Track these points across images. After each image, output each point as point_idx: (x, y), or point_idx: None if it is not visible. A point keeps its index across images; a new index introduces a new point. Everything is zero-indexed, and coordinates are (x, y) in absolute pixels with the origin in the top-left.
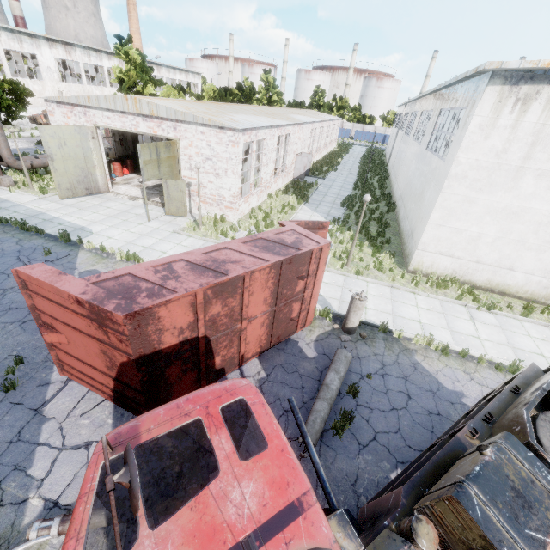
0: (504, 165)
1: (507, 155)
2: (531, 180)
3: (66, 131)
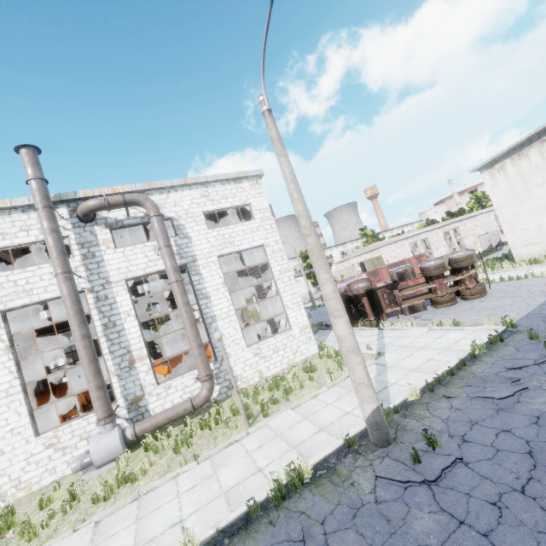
0: (517, 192)
1: (514, 188)
2: (538, 189)
3: (342, 270)
